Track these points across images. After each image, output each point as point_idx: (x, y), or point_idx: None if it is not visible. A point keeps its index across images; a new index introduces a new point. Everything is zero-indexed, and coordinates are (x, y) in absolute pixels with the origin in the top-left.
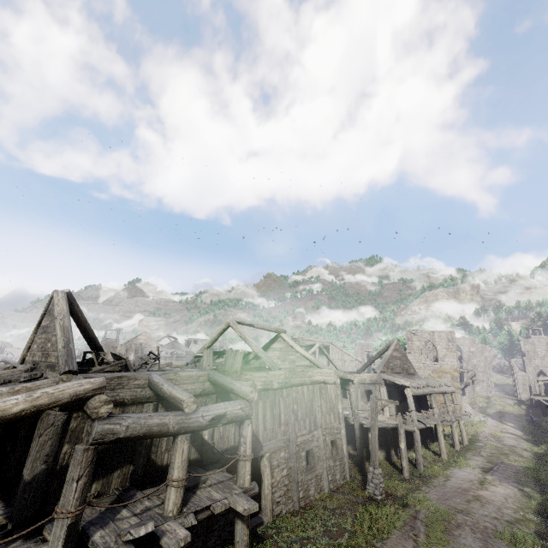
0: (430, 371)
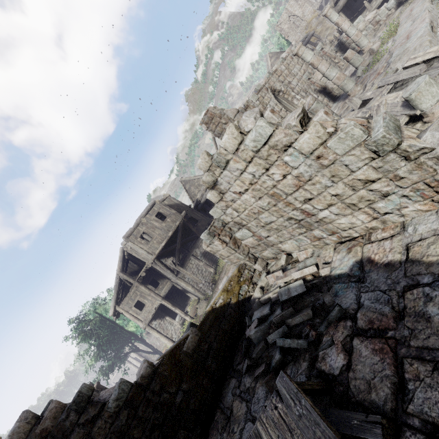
0: (304, 31)
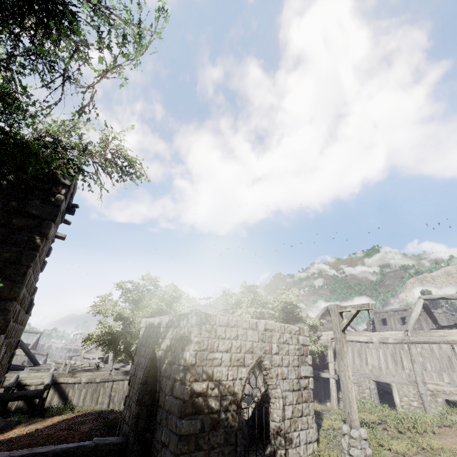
0: None
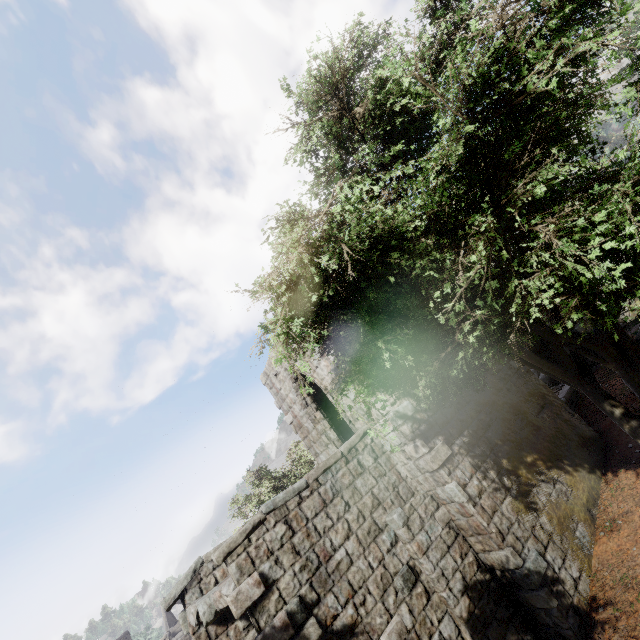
0: None
